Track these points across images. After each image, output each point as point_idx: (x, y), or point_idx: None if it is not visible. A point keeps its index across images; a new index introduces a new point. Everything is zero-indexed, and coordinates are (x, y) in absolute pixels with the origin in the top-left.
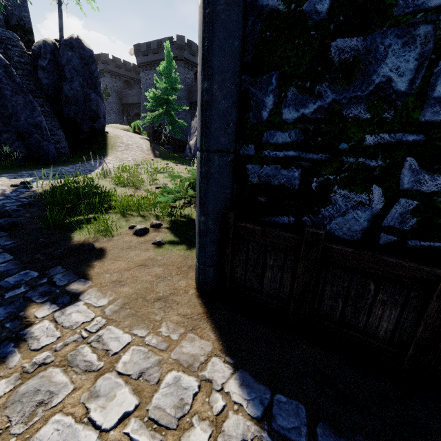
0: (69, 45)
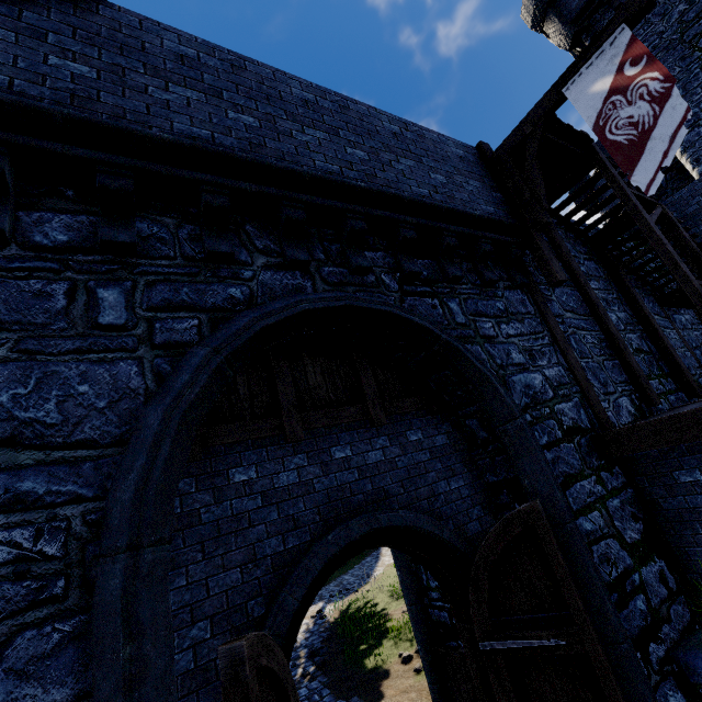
0: None
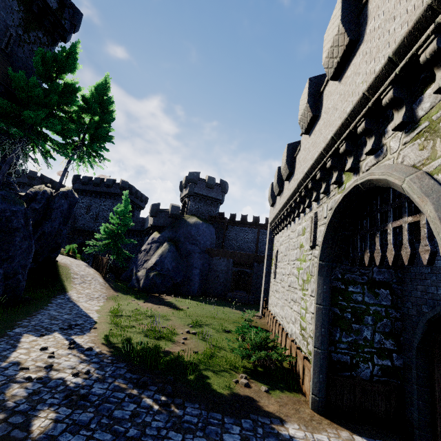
0: (65, 195)
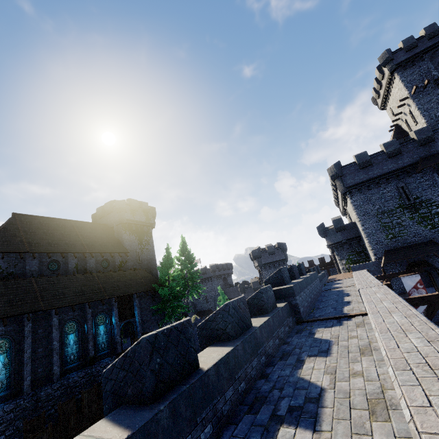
0: (195, 324)
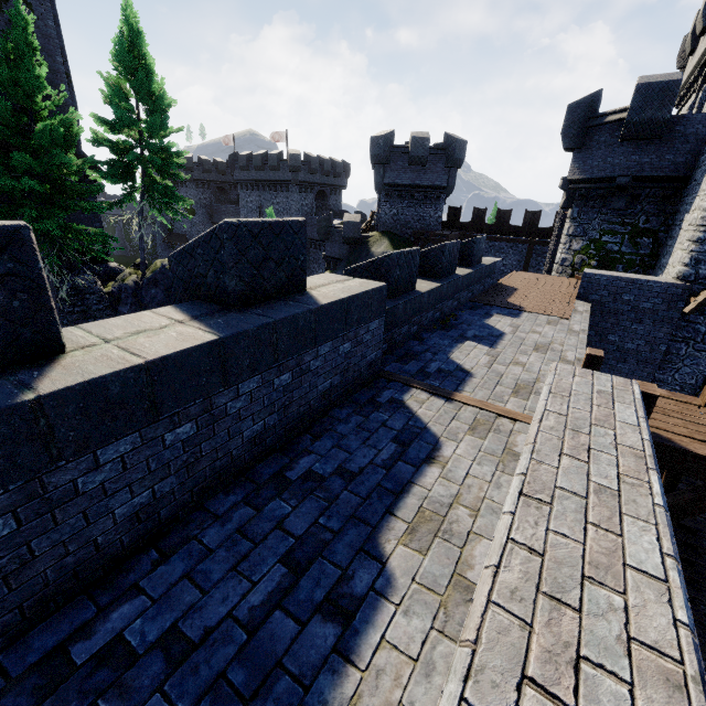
0: (152, 281)
